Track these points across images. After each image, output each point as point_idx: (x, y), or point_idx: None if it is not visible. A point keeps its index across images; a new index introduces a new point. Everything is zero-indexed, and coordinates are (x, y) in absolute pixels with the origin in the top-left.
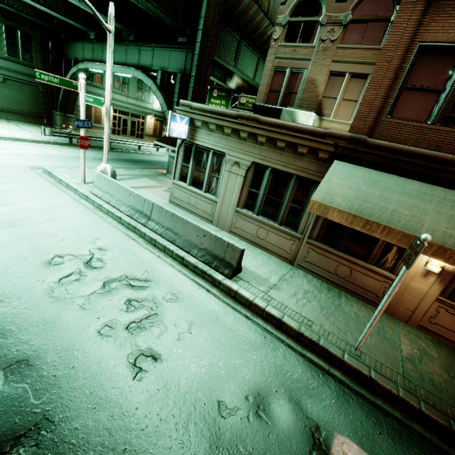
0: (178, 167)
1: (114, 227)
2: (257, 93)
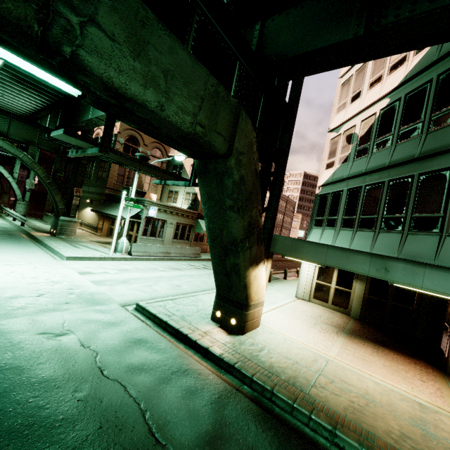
0: (141, 229)
1: (171, 261)
2: (109, 174)
